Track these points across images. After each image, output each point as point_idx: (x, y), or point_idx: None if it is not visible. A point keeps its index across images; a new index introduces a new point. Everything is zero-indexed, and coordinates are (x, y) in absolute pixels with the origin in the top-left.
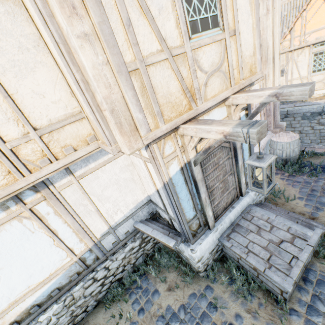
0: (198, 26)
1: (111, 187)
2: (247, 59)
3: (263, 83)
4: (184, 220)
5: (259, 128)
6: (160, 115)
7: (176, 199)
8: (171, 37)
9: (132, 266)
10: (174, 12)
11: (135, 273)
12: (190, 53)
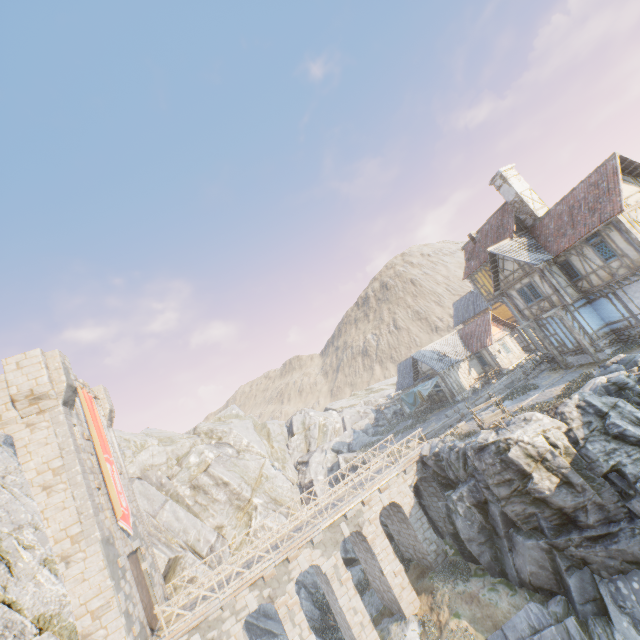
0: None
1: None
2: None
3: None
4: None
5: None
6: None
7: None
8: None
9: None
10: None
11: None
12: None
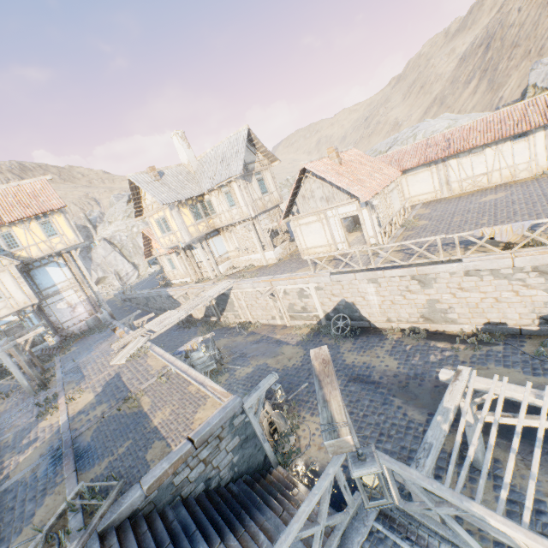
0: None
1: None
2: (22, 301)
3: (81, 293)
4: None
5: None
6: None
7: None
8: None
9: None
10: None
11: None
12: None
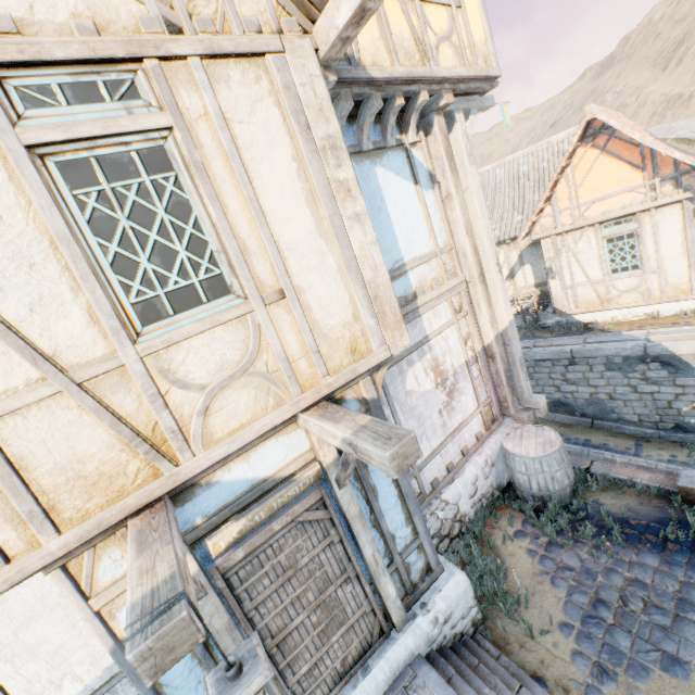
0: (163, 307)
1: (46, 617)
2: (336, 332)
3: (467, 322)
4: None
5: (148, 642)
6: (42, 516)
7: (149, 694)
8: (75, 345)
9: None
10: (82, 299)
11: None
12: (137, 365)
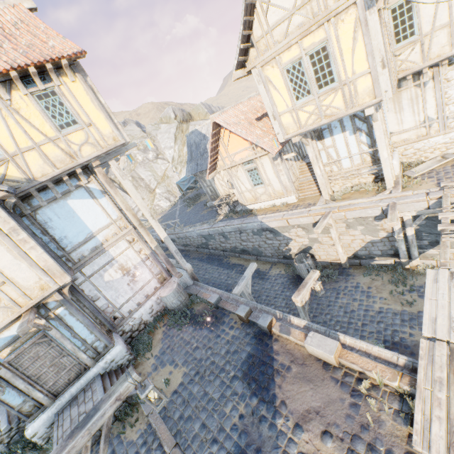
0: None
1: None
2: (33, 286)
3: (139, 244)
4: (8, 407)
5: None
6: None
7: None
8: None
9: (7, 445)
10: None
11: (7, 452)
12: None
